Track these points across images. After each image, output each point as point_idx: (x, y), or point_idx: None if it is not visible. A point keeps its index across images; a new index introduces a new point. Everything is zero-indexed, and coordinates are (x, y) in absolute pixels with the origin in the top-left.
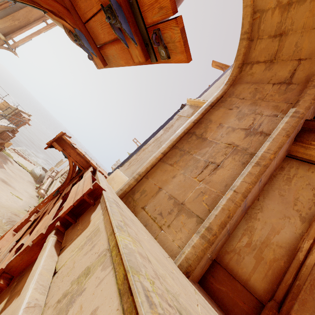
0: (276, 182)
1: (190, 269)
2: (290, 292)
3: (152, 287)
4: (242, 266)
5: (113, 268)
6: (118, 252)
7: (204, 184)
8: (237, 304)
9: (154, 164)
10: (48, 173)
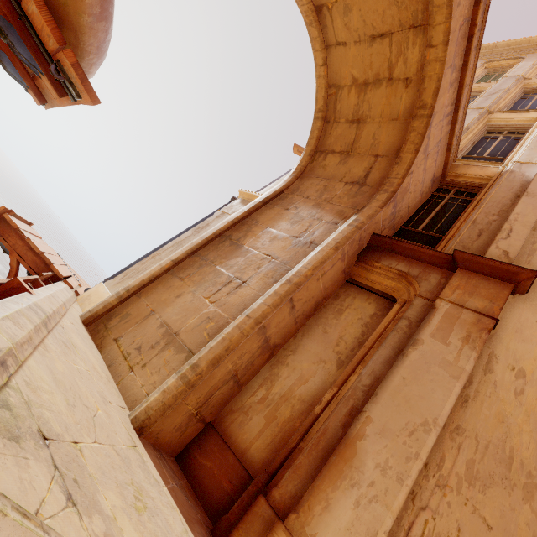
0: (324, 315)
1: (147, 424)
2: (288, 458)
3: None
4: (246, 430)
5: None
6: None
7: (215, 307)
8: (221, 485)
9: (155, 276)
10: None
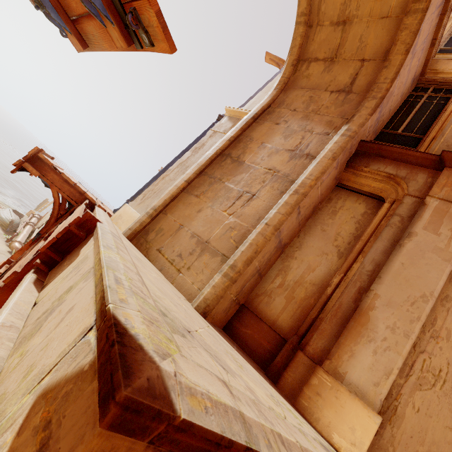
0: (320, 216)
1: (208, 310)
2: (312, 325)
3: (127, 279)
4: (272, 308)
5: (94, 277)
6: (100, 263)
7: (234, 218)
8: (262, 345)
9: (174, 196)
10: (25, 218)
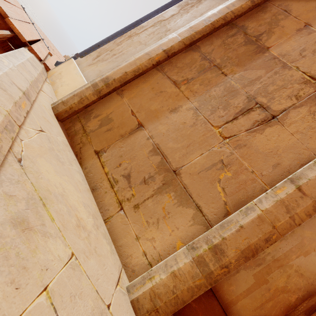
0: None
1: None
2: None
3: None
4: (232, 282)
5: None
6: None
7: (230, 147)
8: None
9: (142, 70)
10: None
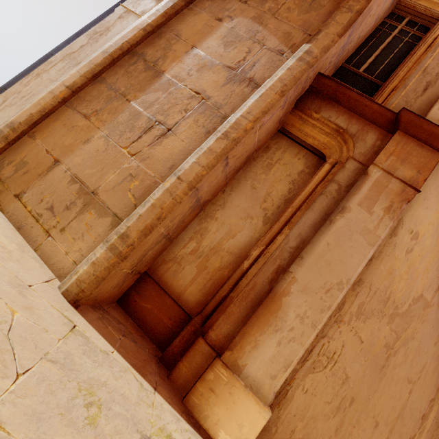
0: (253, 169)
1: (82, 296)
2: (220, 305)
3: None
4: (180, 278)
5: None
6: None
7: (137, 162)
8: (162, 321)
9: (48, 109)
10: None
